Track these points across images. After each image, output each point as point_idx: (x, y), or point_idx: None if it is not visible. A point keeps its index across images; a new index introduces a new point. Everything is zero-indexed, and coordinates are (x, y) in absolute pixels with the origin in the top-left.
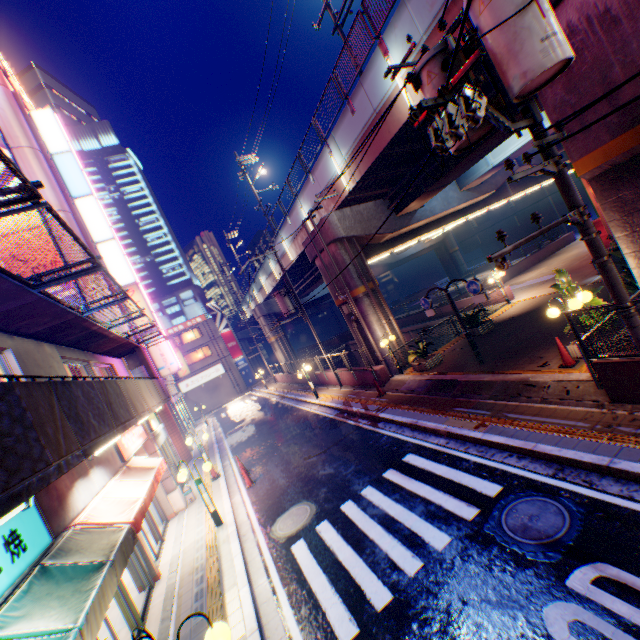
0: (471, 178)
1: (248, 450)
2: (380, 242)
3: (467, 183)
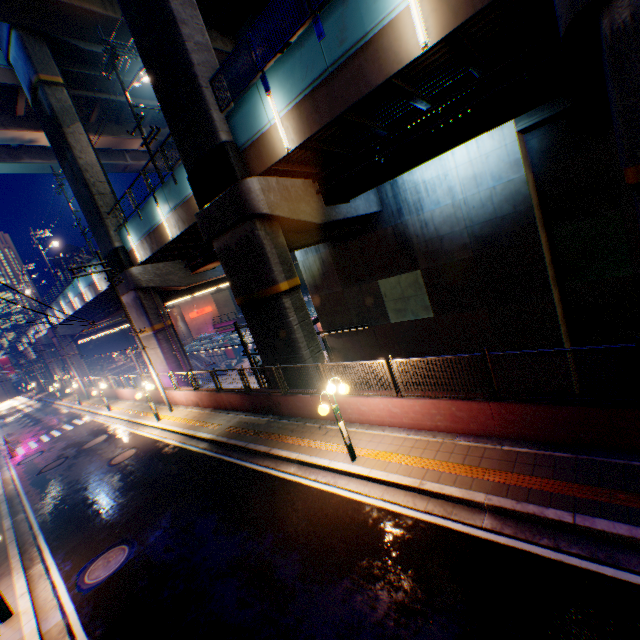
0: None
1: (0, 414)
2: None
3: None
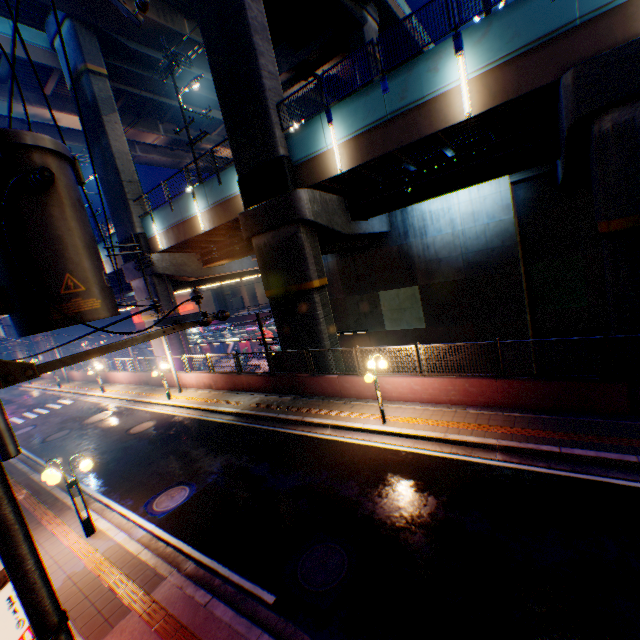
0: None
1: None
2: None
3: None
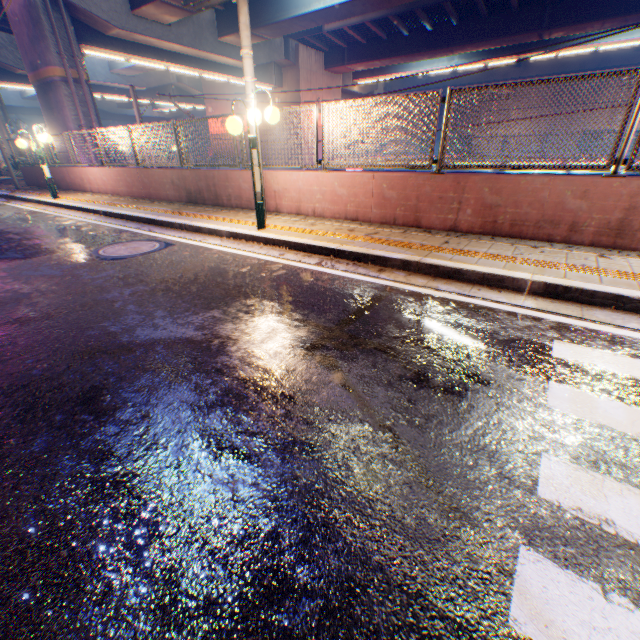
0: (117, 67)
1: None
2: (19, 74)
3: (115, 70)
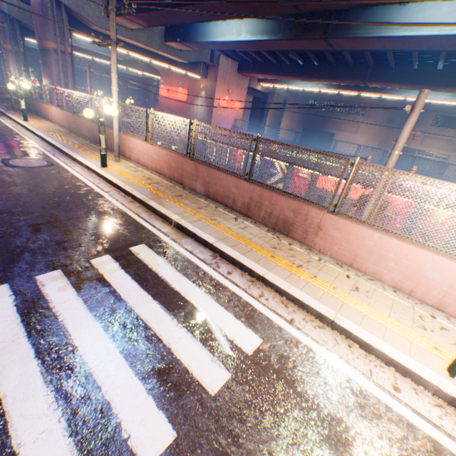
0: None
1: None
2: None
3: None
